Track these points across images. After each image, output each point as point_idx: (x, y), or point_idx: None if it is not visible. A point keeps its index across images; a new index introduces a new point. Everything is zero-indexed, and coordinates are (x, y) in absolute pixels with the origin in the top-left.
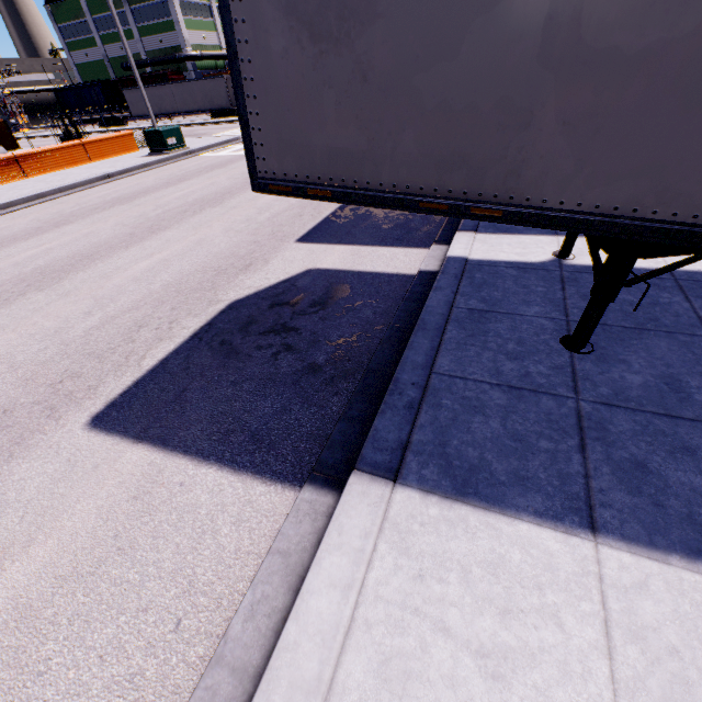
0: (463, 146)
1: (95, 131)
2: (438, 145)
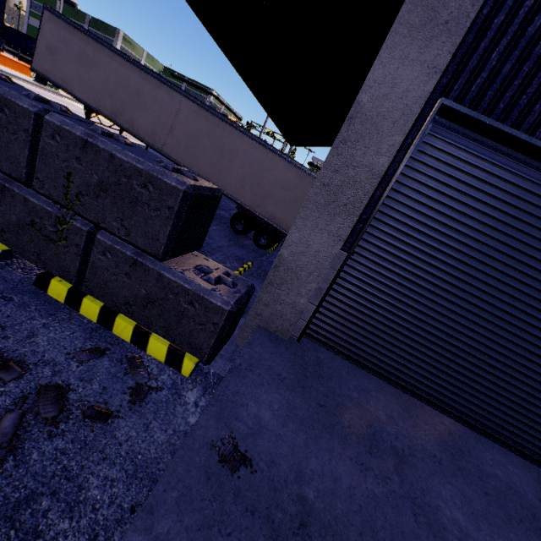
0: (66, 80)
1: None
2: (63, 78)
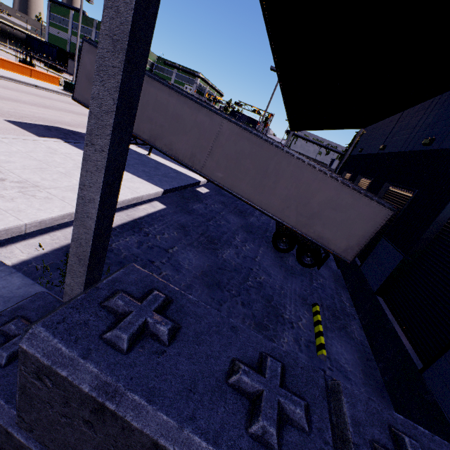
0: None
1: (41, 66)
2: None
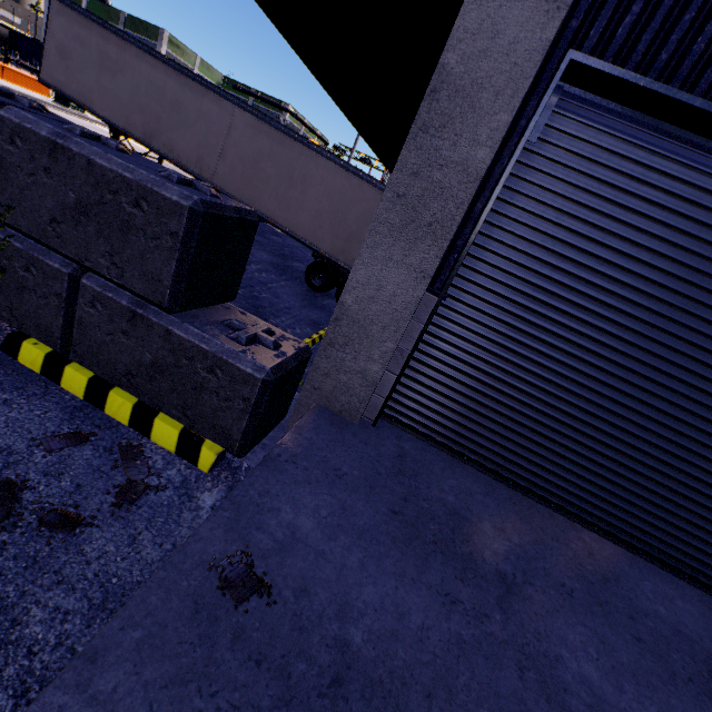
0: (84, 93)
1: None
2: (80, 90)
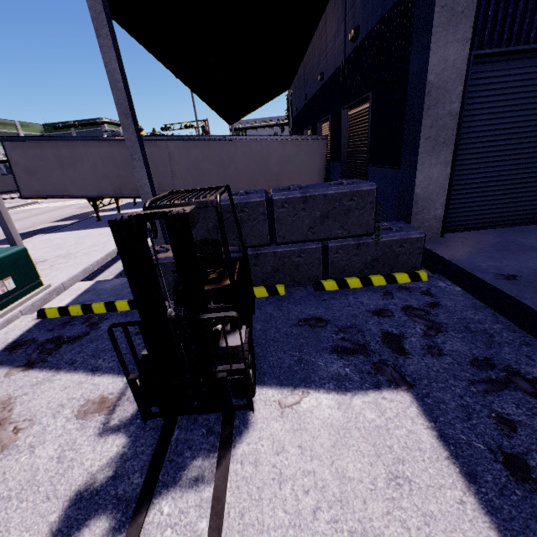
0: (59, 188)
1: None
2: (55, 188)
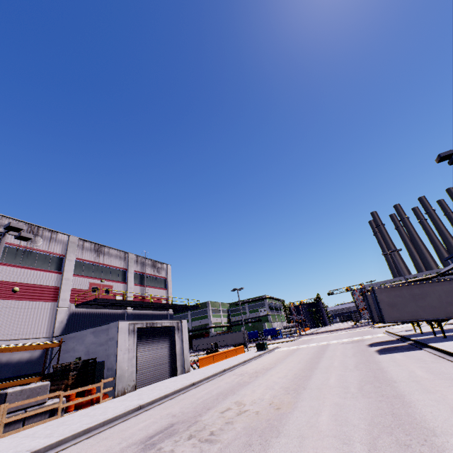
0: (412, 314)
1: None
2: (409, 314)
